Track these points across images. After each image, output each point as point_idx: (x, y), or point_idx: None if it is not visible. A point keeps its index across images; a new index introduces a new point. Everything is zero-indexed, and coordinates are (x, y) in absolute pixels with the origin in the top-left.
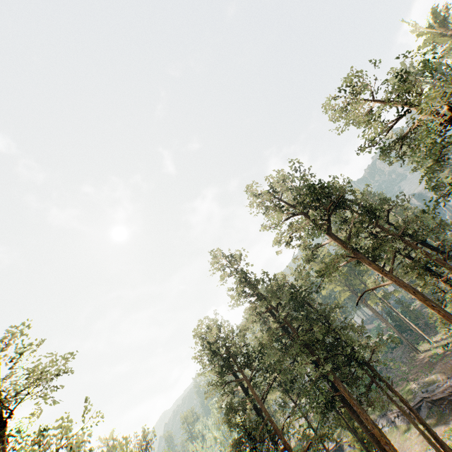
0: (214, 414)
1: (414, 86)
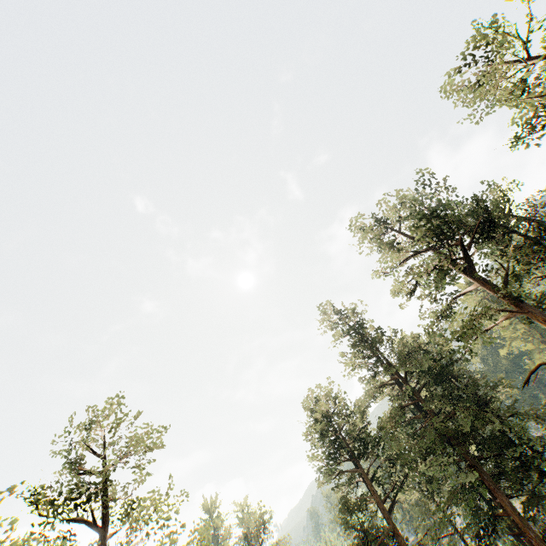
0: None
1: None
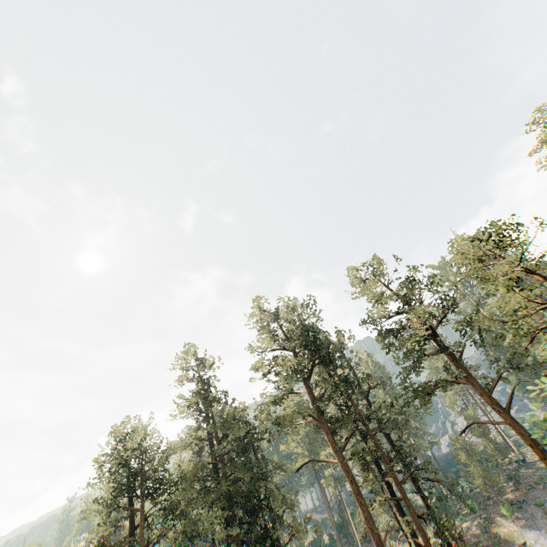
0: None
1: (420, 293)
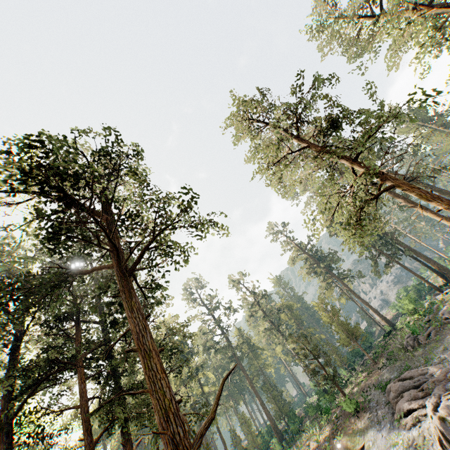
0: None
1: None
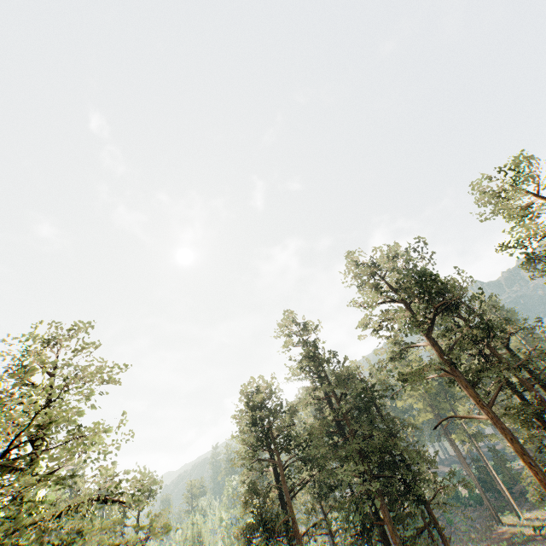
0: (228, 493)
1: None
